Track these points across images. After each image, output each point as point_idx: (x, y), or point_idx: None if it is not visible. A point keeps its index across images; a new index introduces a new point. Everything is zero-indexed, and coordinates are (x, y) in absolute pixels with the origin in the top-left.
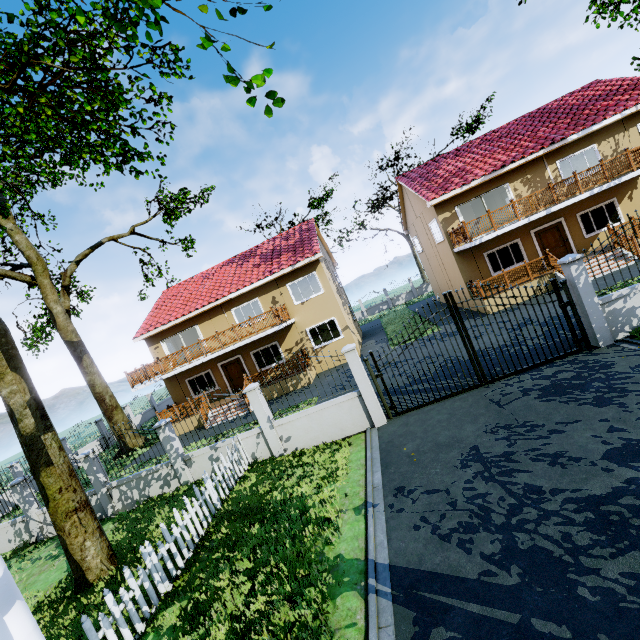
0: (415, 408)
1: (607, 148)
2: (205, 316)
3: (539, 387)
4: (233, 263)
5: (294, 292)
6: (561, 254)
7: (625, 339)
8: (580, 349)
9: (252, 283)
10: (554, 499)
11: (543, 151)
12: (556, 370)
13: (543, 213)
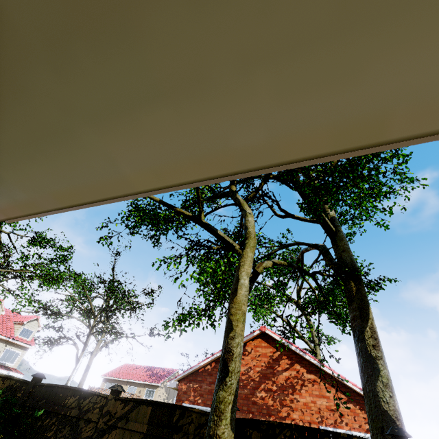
0: None
1: None
2: (122, 382)
3: None
4: (146, 368)
5: (146, 392)
6: None
7: None
8: None
9: (139, 380)
10: None
11: None
12: None
13: None
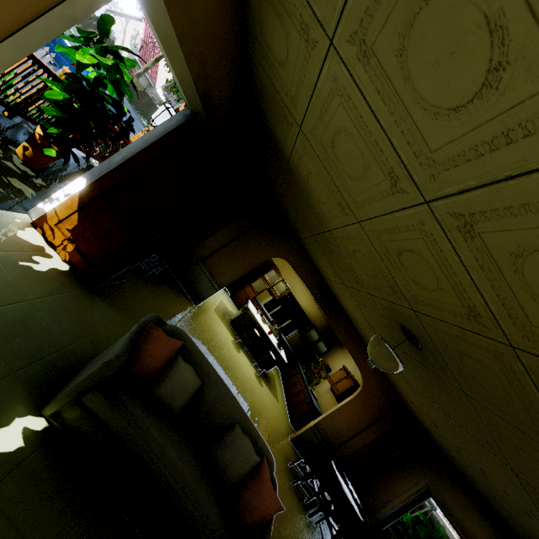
0: None
1: None
2: None
3: None
4: None
5: None
6: None
7: None
8: None
9: None
10: None
11: None
12: None
13: None
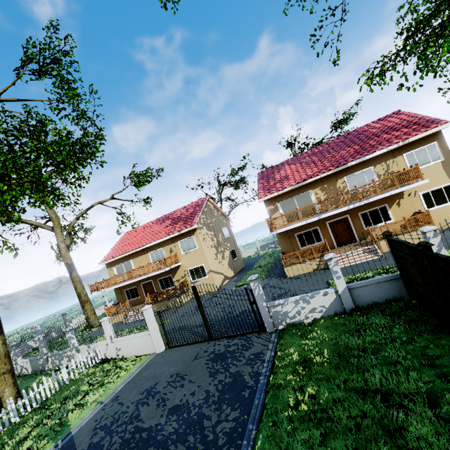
0: (178, 346)
1: (381, 169)
2: (135, 255)
3: (217, 352)
4: (158, 221)
5: (182, 246)
6: (348, 239)
7: (277, 331)
8: (260, 330)
9: (158, 239)
10: (134, 424)
11: (331, 171)
12: (236, 342)
13: (316, 218)
